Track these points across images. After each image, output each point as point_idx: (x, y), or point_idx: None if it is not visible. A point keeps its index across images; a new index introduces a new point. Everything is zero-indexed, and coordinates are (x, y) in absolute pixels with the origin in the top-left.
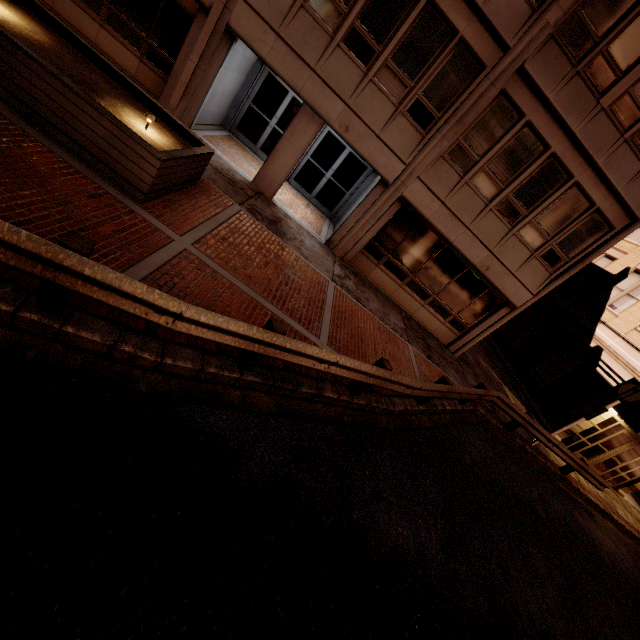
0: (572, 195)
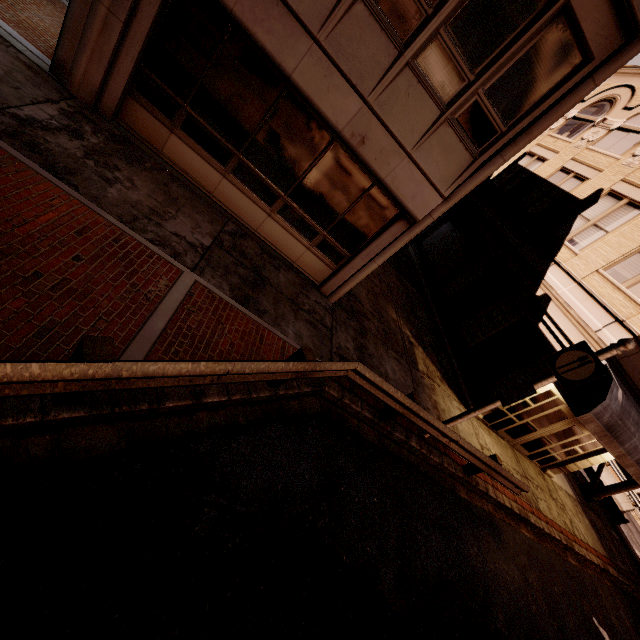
0: None
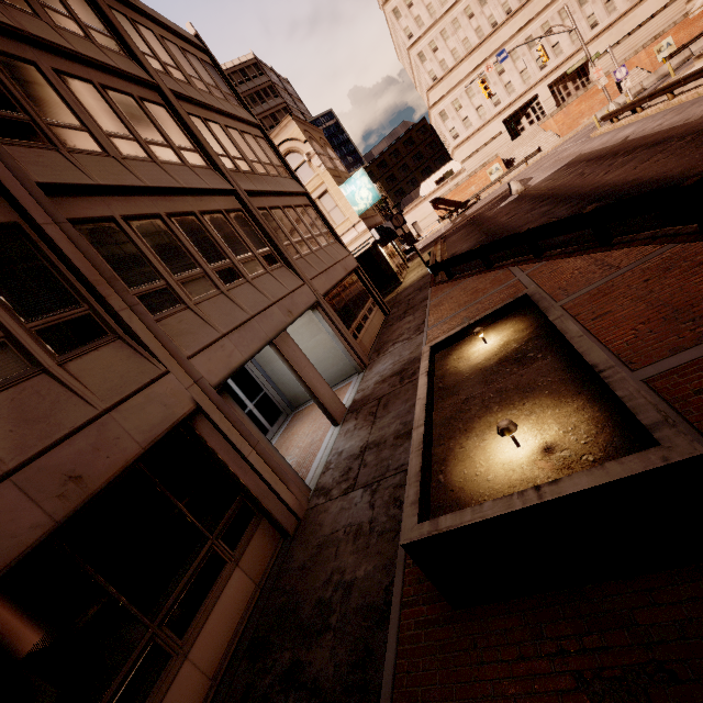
0: (300, 211)
